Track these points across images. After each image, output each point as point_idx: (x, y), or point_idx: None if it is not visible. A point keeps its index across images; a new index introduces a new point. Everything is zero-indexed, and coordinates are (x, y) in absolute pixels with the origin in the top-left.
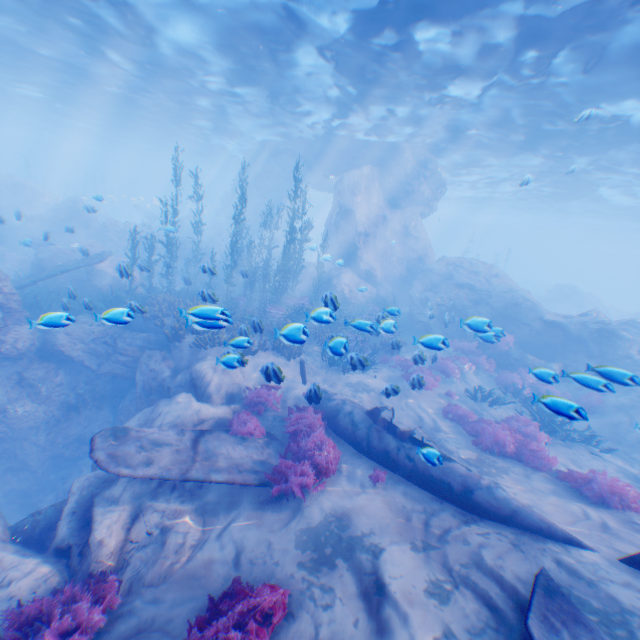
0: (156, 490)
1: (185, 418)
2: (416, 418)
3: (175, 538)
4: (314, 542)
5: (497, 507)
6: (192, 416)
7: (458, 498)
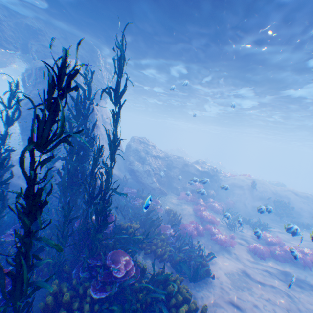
0: None
1: None
2: (273, 275)
3: None
4: None
5: None
6: None
7: None
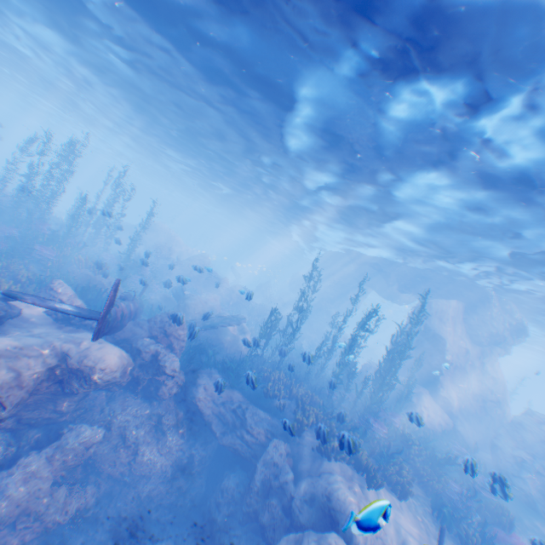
0: None
1: None
2: None
3: None
4: None
5: None
6: None
7: None
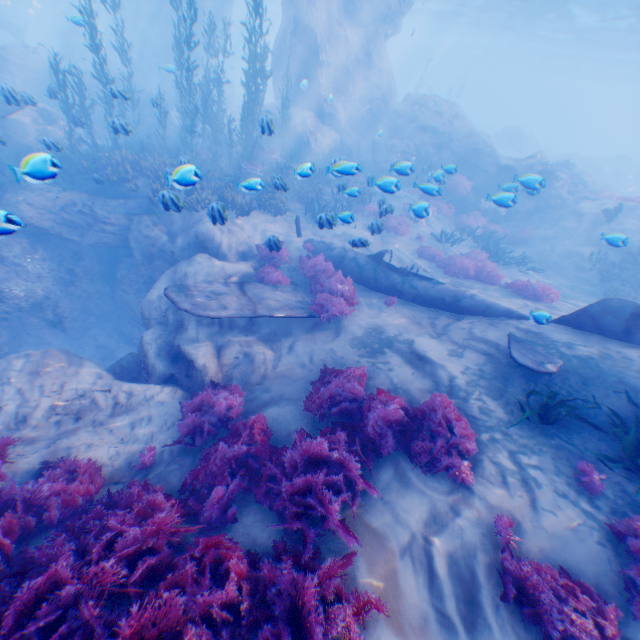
0: (220, 332)
1: (216, 276)
2: (399, 260)
3: (259, 356)
4: (363, 343)
5: (477, 308)
6: (221, 274)
7: (449, 307)
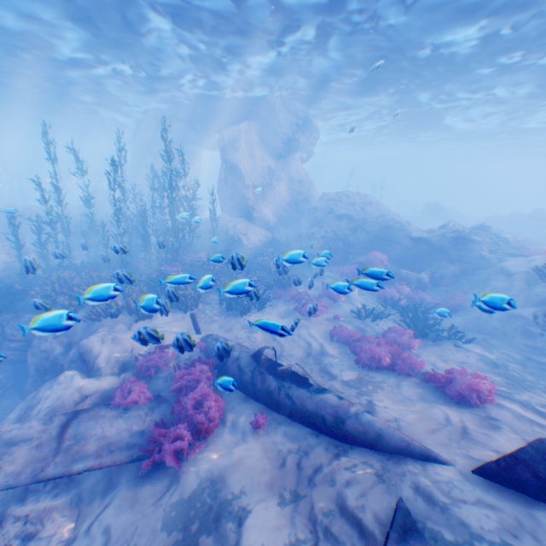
0: (27, 489)
1: (66, 400)
2: (306, 347)
3: None
4: (182, 518)
5: (365, 434)
6: (74, 396)
7: (332, 429)
